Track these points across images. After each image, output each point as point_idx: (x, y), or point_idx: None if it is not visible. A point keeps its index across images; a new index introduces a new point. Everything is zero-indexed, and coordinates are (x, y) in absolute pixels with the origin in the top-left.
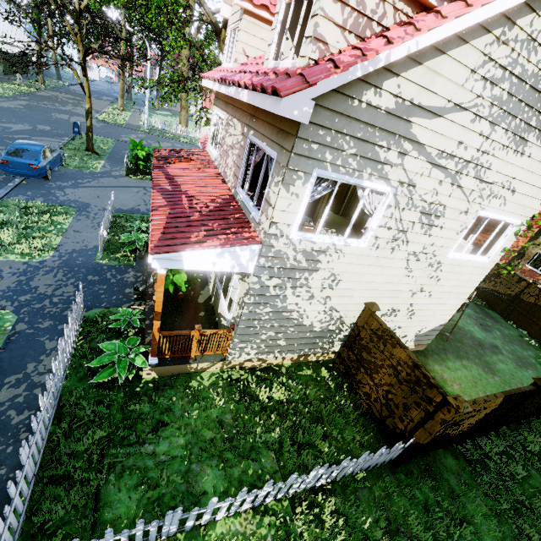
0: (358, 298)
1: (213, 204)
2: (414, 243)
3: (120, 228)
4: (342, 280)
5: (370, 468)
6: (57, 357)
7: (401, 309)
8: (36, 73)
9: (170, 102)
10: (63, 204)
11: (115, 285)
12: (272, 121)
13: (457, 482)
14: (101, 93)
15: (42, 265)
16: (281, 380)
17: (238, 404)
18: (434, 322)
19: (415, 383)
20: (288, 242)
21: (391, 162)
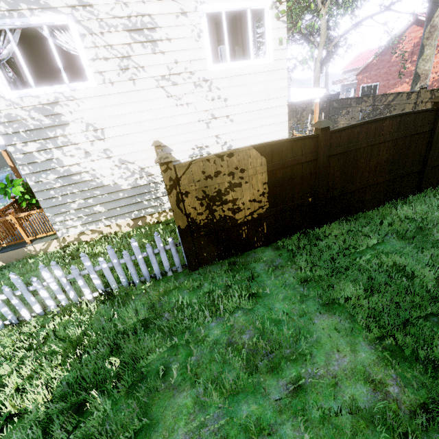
0: (144, 144)
1: None
2: (152, 66)
3: None
4: (105, 128)
5: (161, 277)
6: None
7: (208, 145)
8: None
9: None
10: None
11: None
12: None
13: (266, 267)
14: None
15: None
16: (111, 241)
17: (59, 264)
18: None
19: None
20: (10, 103)
21: None
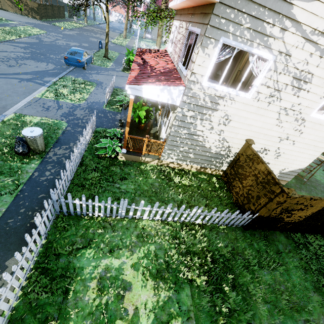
0: (242, 136)
1: (163, 70)
2: (285, 100)
3: (116, 95)
4: (232, 120)
5: (229, 226)
6: (82, 137)
7: (270, 150)
8: (84, 9)
9: (150, 26)
10: (91, 81)
11: (111, 119)
12: (201, 11)
13: (283, 248)
14: (115, 28)
15: (79, 106)
16: (188, 176)
17: (163, 180)
18: (295, 165)
19: (266, 183)
20: (201, 87)
21: (274, 36)
